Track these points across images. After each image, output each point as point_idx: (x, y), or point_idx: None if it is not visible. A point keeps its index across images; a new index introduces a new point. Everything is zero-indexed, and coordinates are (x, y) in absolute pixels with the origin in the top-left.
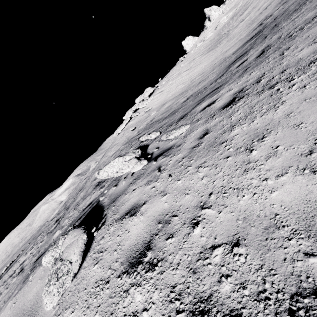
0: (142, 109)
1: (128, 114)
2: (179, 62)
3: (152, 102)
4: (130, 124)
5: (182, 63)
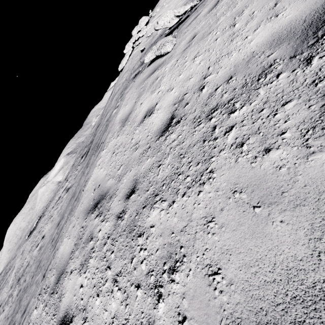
0: (143, 37)
1: (128, 46)
2: None
3: (153, 28)
4: (135, 53)
5: None
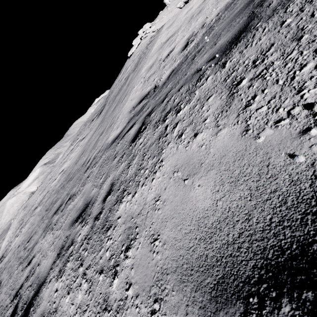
0: (148, 33)
1: (136, 40)
2: (164, 9)
3: (157, 27)
4: (143, 42)
5: (169, 7)
